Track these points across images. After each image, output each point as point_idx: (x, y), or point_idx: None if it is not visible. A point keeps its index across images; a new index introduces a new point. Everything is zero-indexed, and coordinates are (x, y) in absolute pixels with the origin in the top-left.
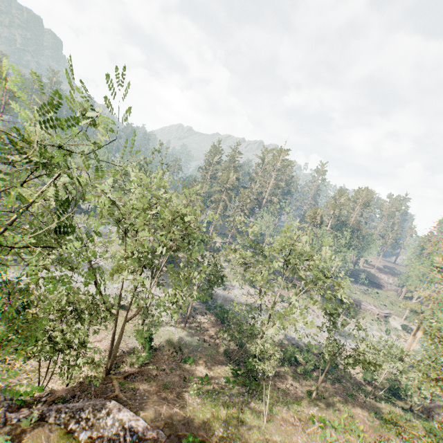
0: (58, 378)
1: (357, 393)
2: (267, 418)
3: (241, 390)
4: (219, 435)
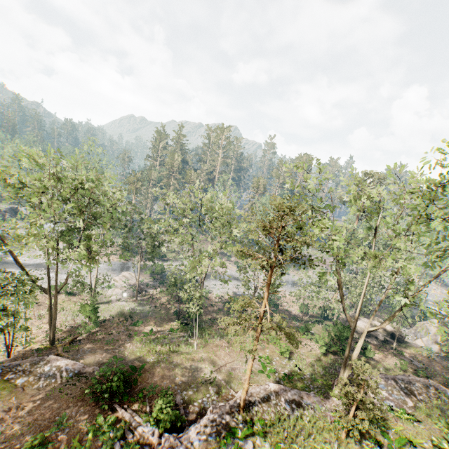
0: (0, 354)
1: (291, 321)
2: (200, 347)
3: (183, 335)
4: (150, 361)
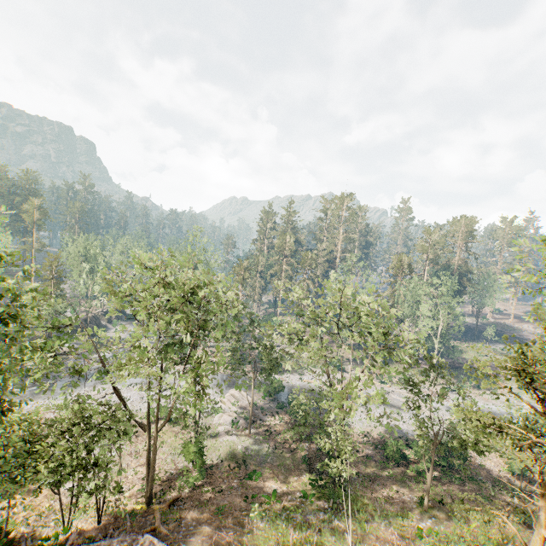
0: (90, 515)
1: (499, 493)
2: (356, 539)
3: (322, 506)
4: None
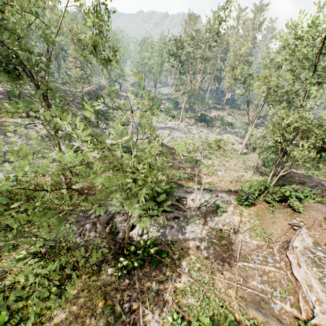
0: None
1: None
2: None
3: None
4: None
